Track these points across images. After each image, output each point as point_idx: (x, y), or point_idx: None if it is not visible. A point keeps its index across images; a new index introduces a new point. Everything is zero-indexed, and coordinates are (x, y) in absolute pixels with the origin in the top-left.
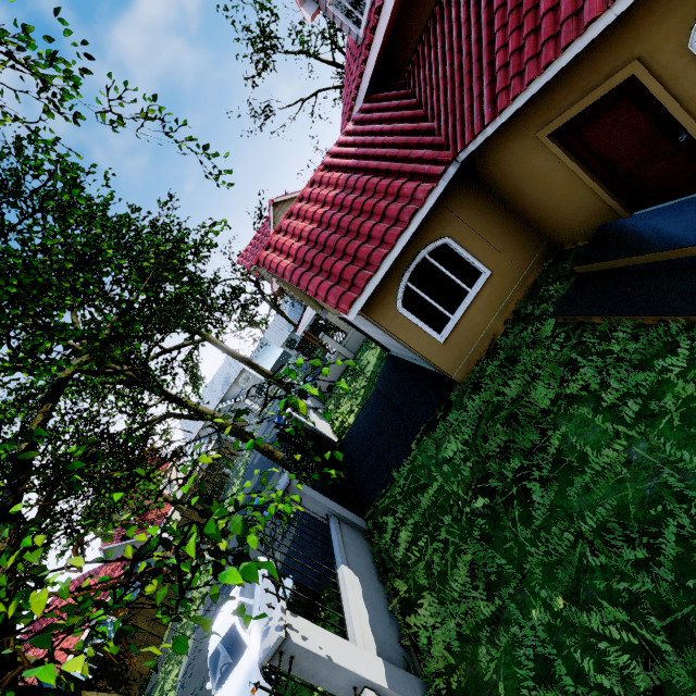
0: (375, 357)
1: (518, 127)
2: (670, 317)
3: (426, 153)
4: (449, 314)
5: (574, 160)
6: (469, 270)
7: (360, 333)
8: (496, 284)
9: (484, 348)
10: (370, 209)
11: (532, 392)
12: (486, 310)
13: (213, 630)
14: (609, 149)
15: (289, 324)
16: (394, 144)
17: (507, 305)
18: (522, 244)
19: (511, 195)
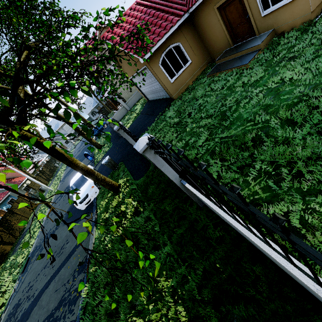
0: (140, 106)
1: (209, 3)
2: (234, 68)
3: (179, 6)
4: (176, 73)
5: (222, 20)
6: (185, 58)
7: (138, 89)
8: (192, 67)
9: (184, 89)
10: (155, 23)
11: (197, 92)
12: (187, 75)
13: (71, 180)
14: (231, 18)
15: (93, 103)
16: (167, 0)
17: (194, 75)
18: (203, 55)
19: (203, 33)
